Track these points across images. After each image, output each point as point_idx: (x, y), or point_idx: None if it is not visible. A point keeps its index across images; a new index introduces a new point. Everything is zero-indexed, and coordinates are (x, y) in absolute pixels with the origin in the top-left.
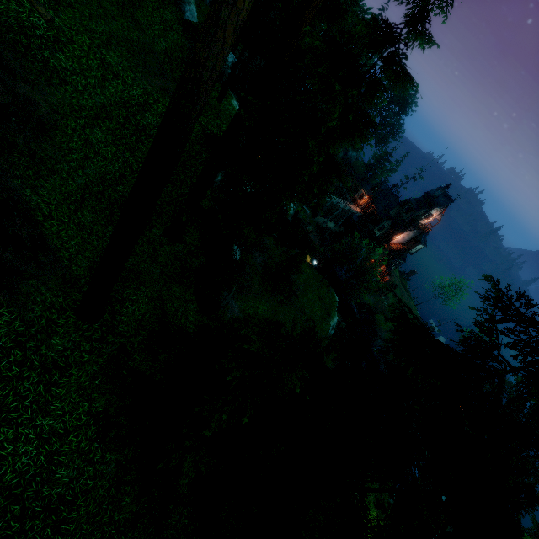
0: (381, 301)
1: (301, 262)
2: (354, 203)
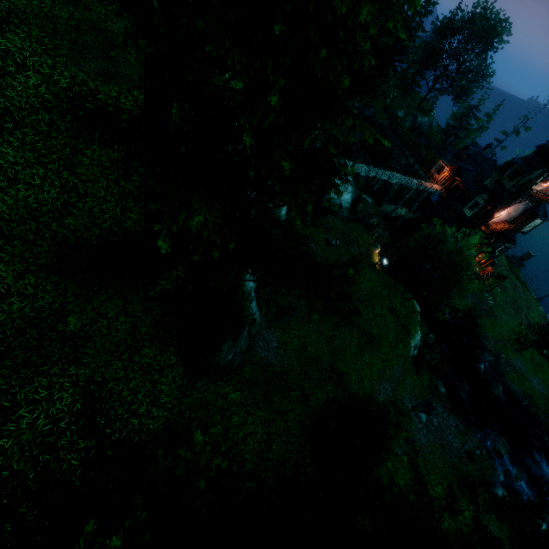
0: (483, 300)
1: (358, 271)
2: (430, 180)
